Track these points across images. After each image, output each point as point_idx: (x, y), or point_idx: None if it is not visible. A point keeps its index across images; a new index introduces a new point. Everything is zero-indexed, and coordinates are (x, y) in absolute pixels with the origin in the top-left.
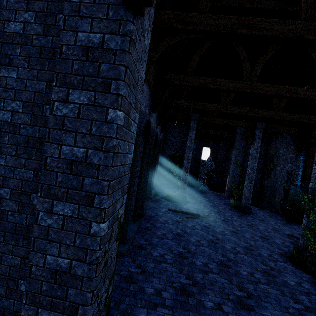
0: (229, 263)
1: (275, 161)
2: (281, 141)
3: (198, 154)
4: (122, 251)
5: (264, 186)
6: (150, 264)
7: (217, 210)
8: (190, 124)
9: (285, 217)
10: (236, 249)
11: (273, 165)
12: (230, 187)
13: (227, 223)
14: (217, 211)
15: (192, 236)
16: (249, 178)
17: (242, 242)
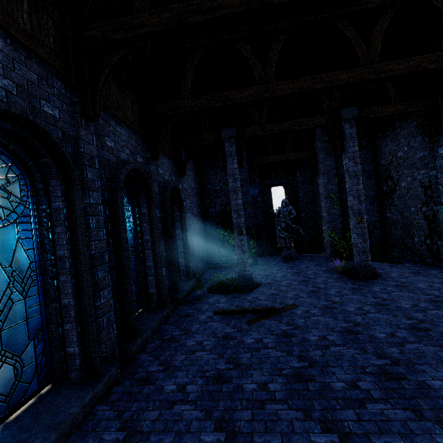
0: None
1: (395, 174)
2: (395, 138)
3: (267, 201)
4: None
5: (388, 223)
6: None
7: (311, 287)
8: (224, 148)
9: (442, 267)
10: (360, 387)
11: (393, 183)
12: (331, 239)
13: (332, 312)
14: (312, 290)
15: (250, 372)
16: (356, 215)
17: (371, 356)
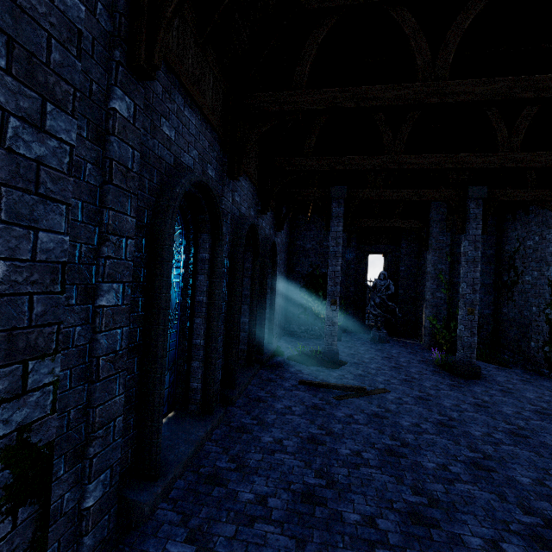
0: (432, 513)
1: (520, 265)
2: (527, 223)
3: (361, 269)
4: (141, 503)
5: (502, 320)
6: (226, 527)
7: (404, 375)
8: (331, 208)
9: None
10: (450, 470)
11: (515, 274)
12: (431, 326)
13: (427, 404)
14: (405, 378)
15: (343, 441)
16: (467, 304)
17: (464, 448)
